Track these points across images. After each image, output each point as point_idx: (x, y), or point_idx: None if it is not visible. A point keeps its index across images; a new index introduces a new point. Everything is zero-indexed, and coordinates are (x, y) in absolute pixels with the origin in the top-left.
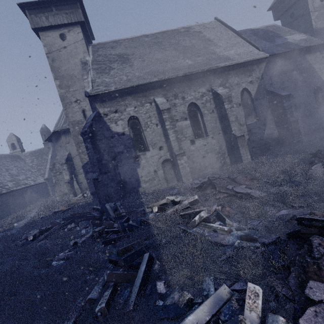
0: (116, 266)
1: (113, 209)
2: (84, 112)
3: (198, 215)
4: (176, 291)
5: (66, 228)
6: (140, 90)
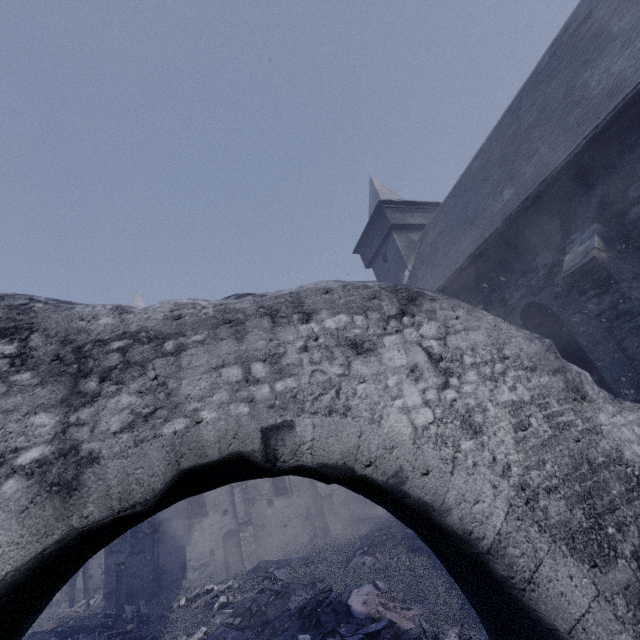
0: None
1: (134, 611)
2: None
3: (218, 601)
4: None
5: None
6: None
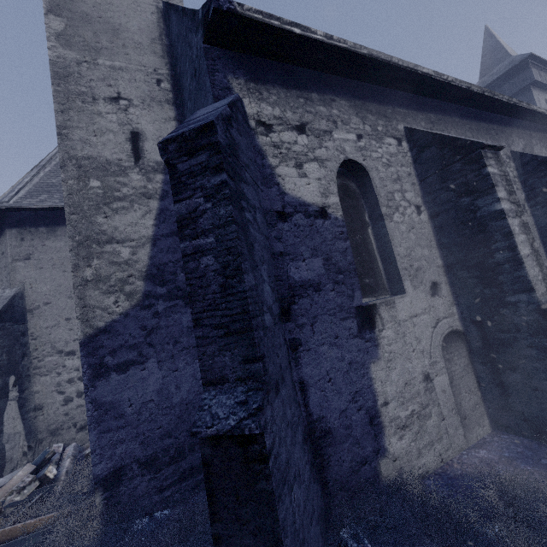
0: None
1: None
2: (138, 139)
3: None
4: None
5: None
6: (371, 94)
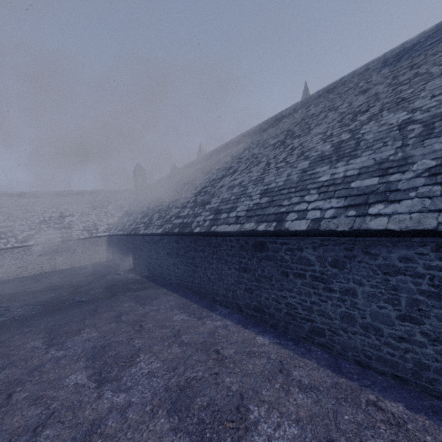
0: None
1: None
2: None
3: None
4: None
5: None
6: None
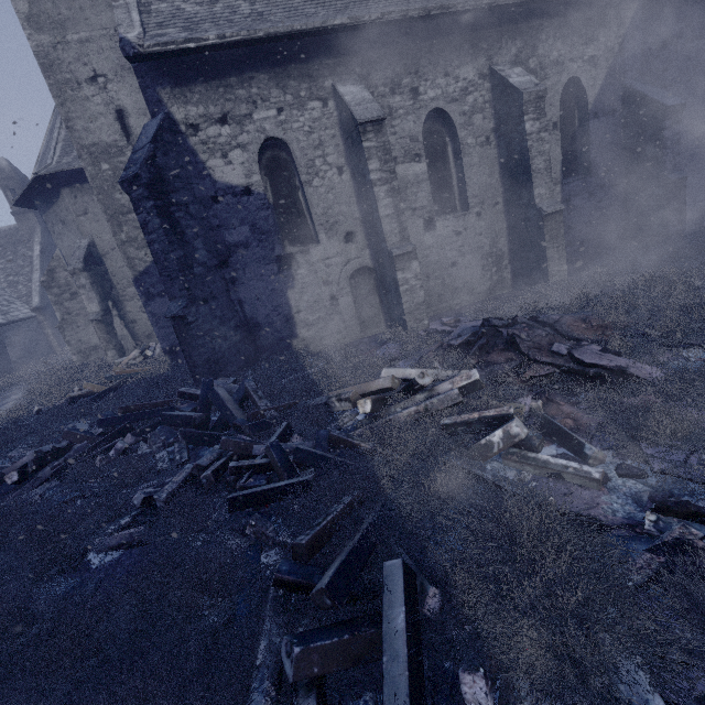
0: (297, 594)
1: (237, 398)
2: (124, 117)
3: (502, 430)
4: (523, 698)
5: (112, 447)
6: (294, 54)
